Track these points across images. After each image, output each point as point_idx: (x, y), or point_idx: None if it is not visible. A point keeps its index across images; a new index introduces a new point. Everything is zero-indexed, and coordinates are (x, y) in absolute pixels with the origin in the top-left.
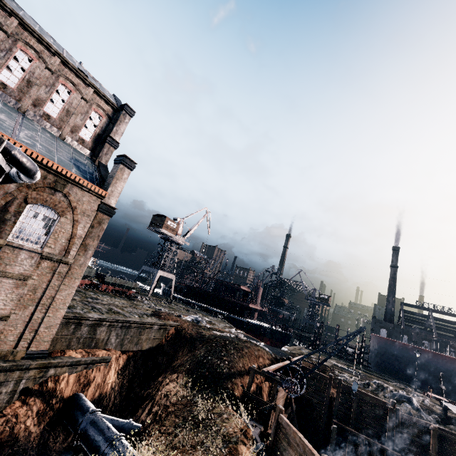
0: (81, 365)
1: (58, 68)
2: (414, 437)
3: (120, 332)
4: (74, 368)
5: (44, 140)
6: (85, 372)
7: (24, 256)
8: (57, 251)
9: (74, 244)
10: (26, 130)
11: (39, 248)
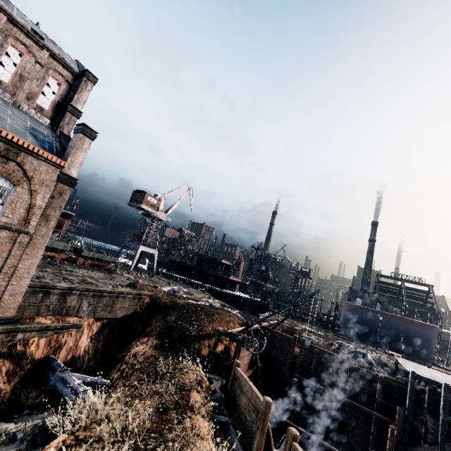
0: (51, 330)
1: (5, 26)
2: (363, 386)
3: (91, 301)
4: (44, 333)
5: None
6: (55, 336)
7: None
8: (16, 221)
9: (34, 215)
10: None
11: None
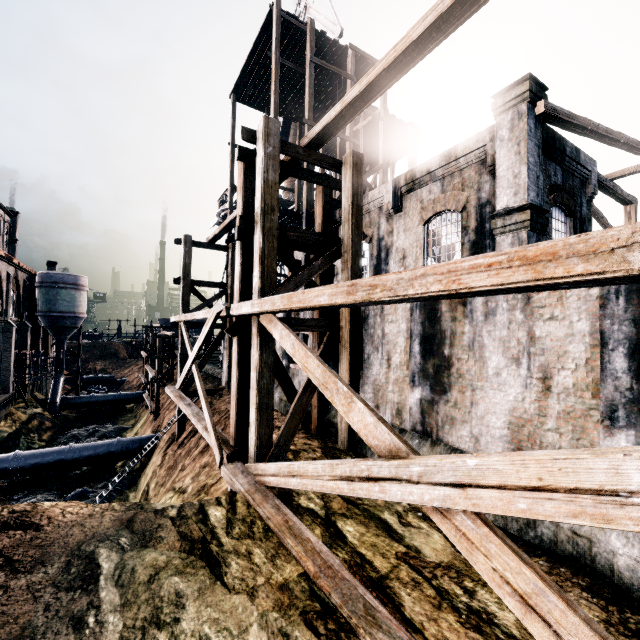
0: None
1: None
2: None
3: None
4: None
5: None
6: None
7: None
8: None
9: None
10: None
11: None
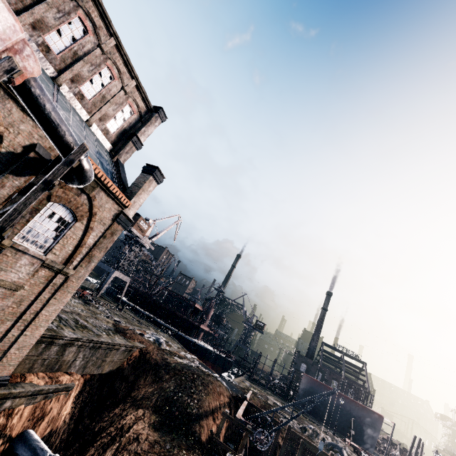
0: (42, 394)
1: (110, 50)
2: None
3: (87, 353)
4: (33, 399)
5: (75, 125)
6: (42, 403)
7: (24, 262)
8: (59, 259)
9: (80, 253)
10: (61, 110)
11: (42, 253)
